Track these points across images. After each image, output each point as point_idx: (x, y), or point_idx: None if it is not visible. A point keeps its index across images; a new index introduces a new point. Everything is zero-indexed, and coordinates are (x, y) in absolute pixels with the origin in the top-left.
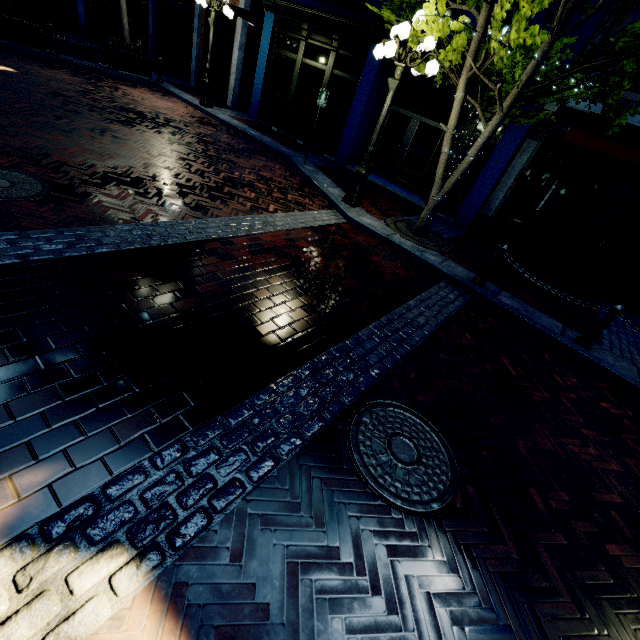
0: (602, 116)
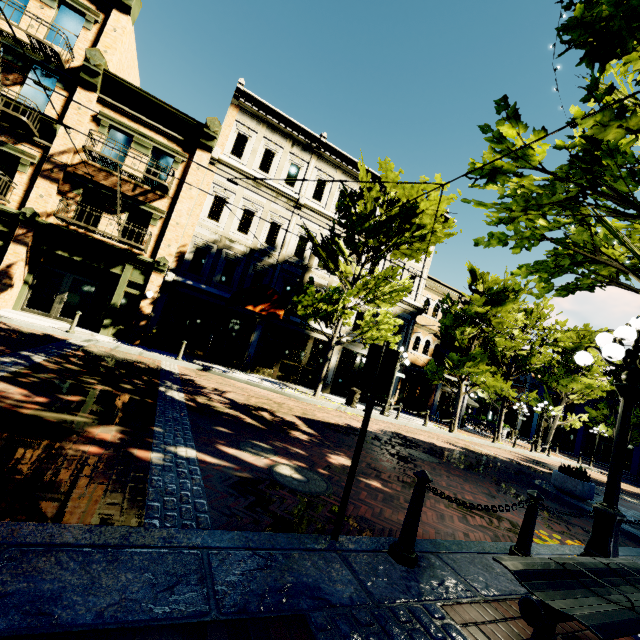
0: None
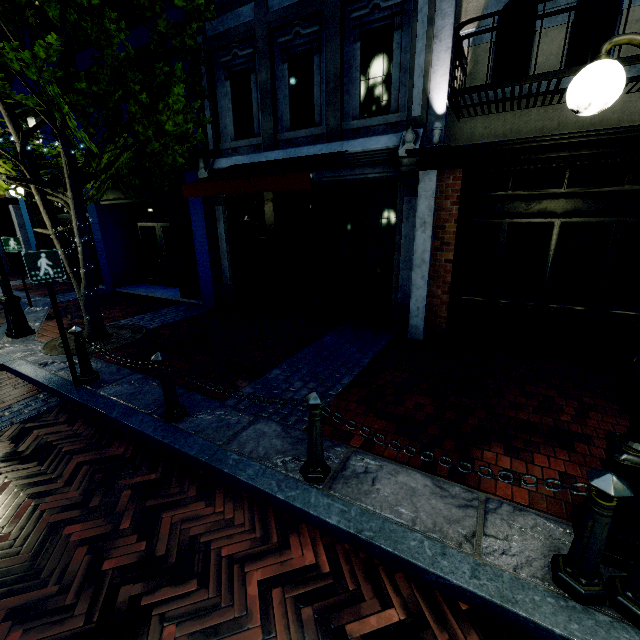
0: (238, 165)
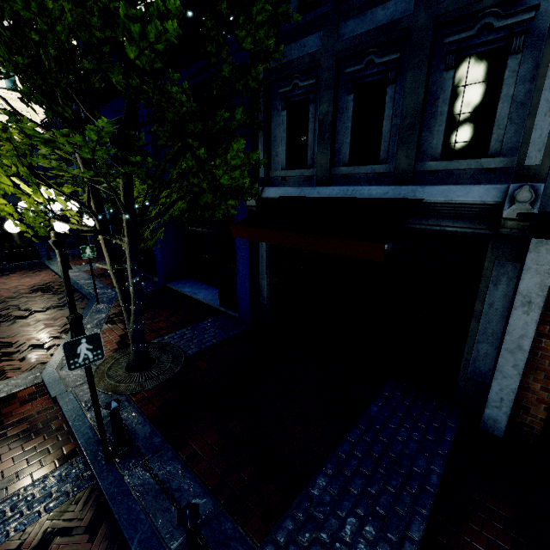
0: (287, 198)
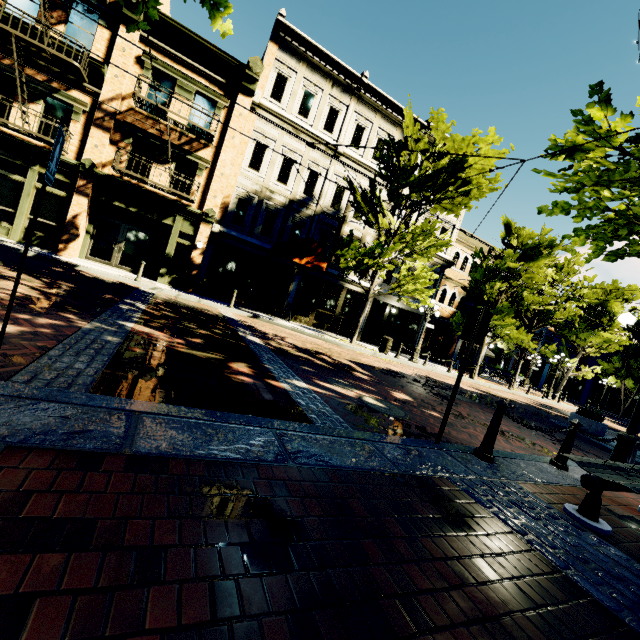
0: None
